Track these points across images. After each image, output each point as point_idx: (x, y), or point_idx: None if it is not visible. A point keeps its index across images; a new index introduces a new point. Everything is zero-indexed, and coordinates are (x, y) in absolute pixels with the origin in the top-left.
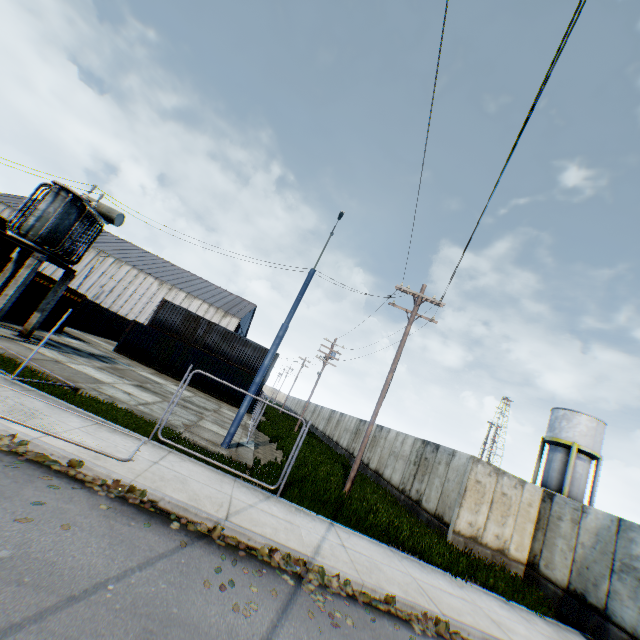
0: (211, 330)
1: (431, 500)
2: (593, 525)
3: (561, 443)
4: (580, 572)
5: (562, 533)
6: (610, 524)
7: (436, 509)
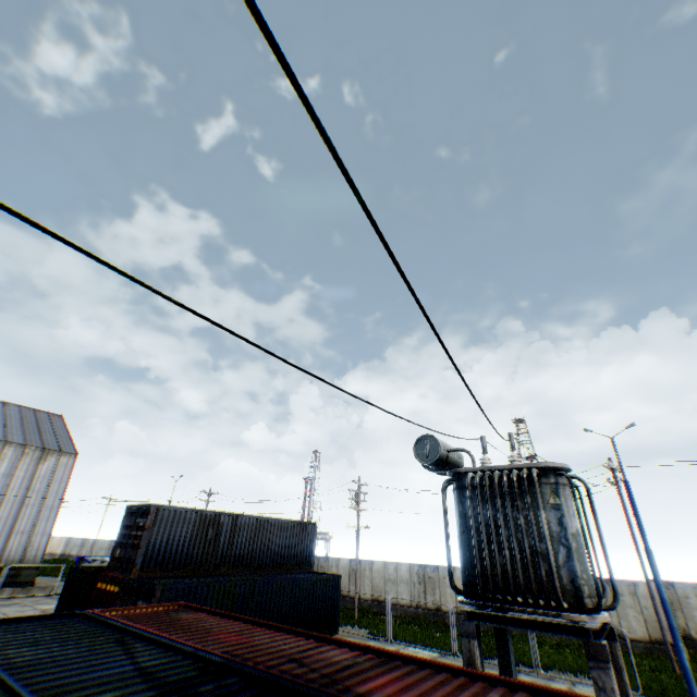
0: (238, 528)
1: (635, 629)
2: None
3: None
4: None
5: (694, 606)
6: None
7: (649, 635)
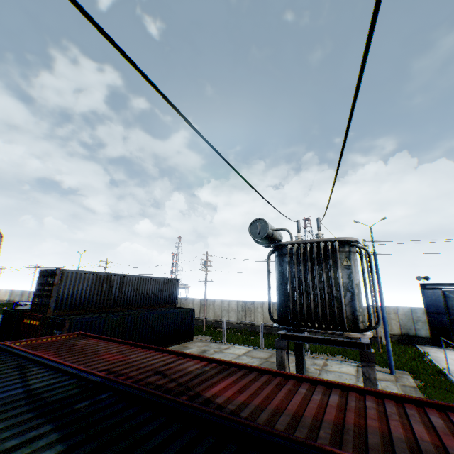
0: (125, 283)
1: None
2: (402, 312)
3: None
4: (403, 328)
5: (392, 318)
6: (408, 310)
7: None
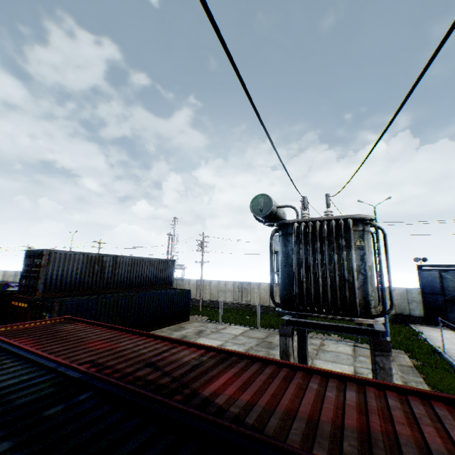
0: (118, 264)
1: None
2: (398, 293)
3: None
4: (398, 308)
5: (387, 298)
6: (403, 291)
7: None
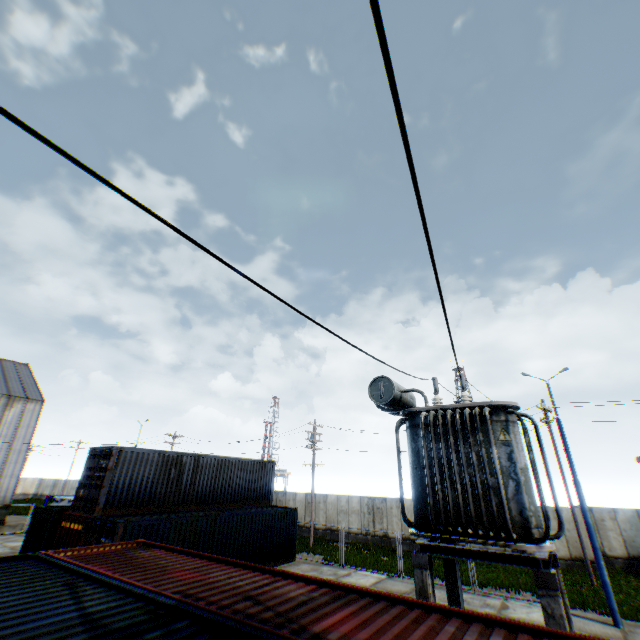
0: (200, 468)
1: (559, 549)
2: (624, 517)
3: None
4: (630, 545)
5: (608, 527)
6: (632, 513)
7: (570, 554)
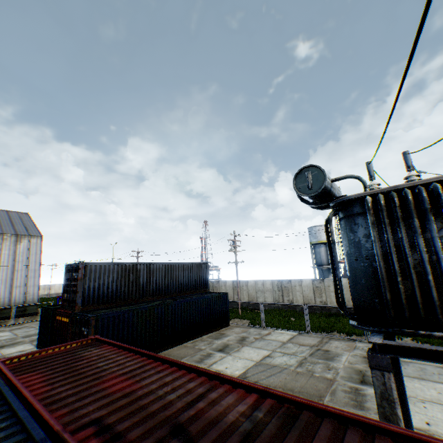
0: (152, 272)
1: None
2: None
3: (323, 242)
4: None
5: None
6: None
7: None
